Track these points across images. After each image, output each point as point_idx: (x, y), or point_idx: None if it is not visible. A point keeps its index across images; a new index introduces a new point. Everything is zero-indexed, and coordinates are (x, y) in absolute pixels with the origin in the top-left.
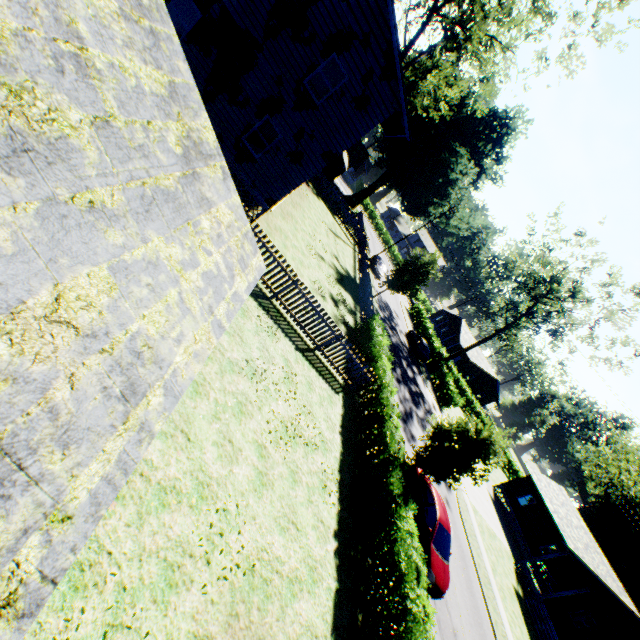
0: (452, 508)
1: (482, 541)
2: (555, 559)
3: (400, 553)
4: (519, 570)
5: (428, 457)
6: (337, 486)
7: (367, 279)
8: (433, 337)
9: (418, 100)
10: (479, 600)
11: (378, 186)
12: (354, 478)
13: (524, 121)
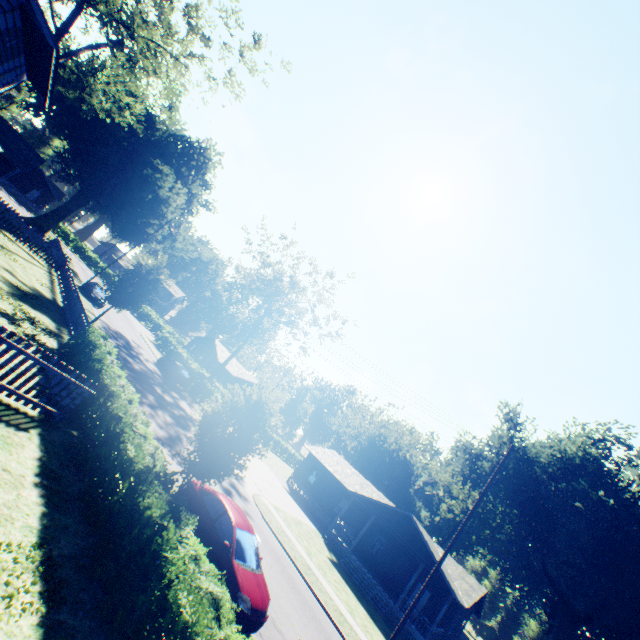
0: (254, 516)
1: (292, 533)
2: (348, 510)
3: (181, 597)
4: (328, 540)
5: (202, 456)
6: (36, 573)
7: (76, 297)
8: (190, 360)
9: (95, 99)
10: (306, 592)
11: (75, 207)
12: (83, 543)
13: (217, 153)
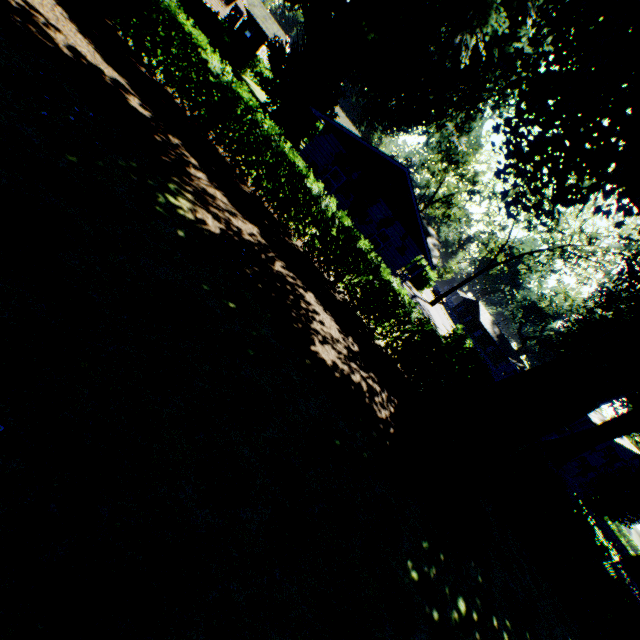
0: None
1: None
2: None
3: None
4: None
5: None
6: None
7: None
8: None
9: None
10: None
11: None
12: None
13: None
